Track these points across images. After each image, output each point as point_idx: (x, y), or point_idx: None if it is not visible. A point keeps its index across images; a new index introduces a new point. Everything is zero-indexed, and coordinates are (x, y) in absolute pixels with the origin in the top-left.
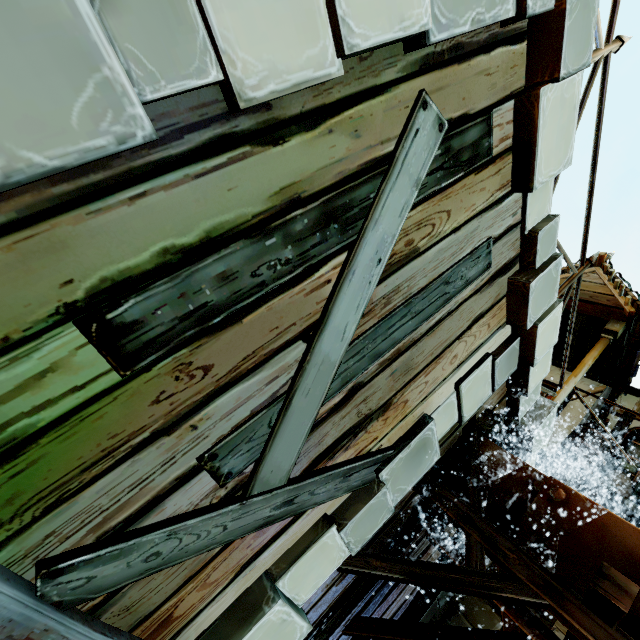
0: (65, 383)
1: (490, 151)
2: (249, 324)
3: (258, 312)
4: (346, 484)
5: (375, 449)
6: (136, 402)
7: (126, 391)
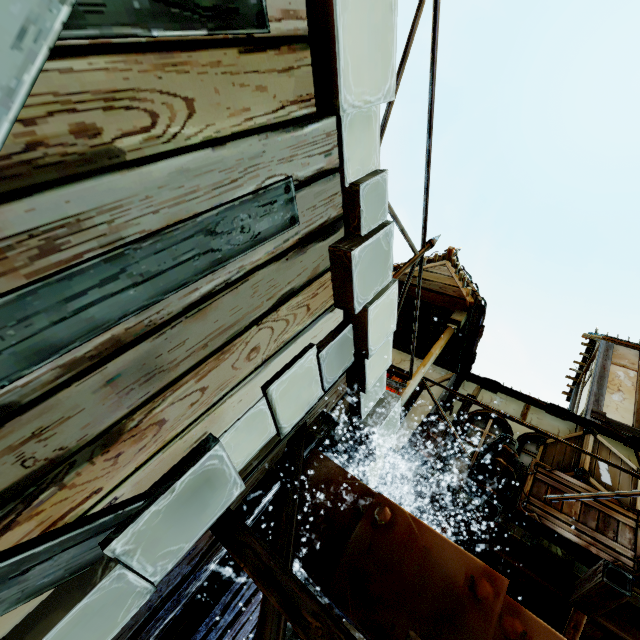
0: None
1: (264, 19)
2: None
3: None
4: (16, 590)
5: (101, 507)
6: None
7: None
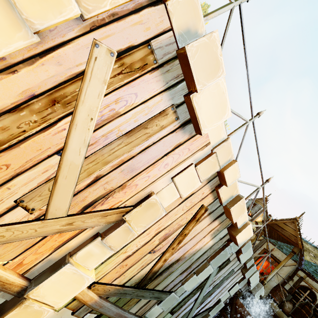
0: (167, 317)
1: (230, 261)
2: (186, 303)
3: (188, 302)
4: (201, 316)
5: (208, 307)
6: (173, 316)
7: (172, 316)
